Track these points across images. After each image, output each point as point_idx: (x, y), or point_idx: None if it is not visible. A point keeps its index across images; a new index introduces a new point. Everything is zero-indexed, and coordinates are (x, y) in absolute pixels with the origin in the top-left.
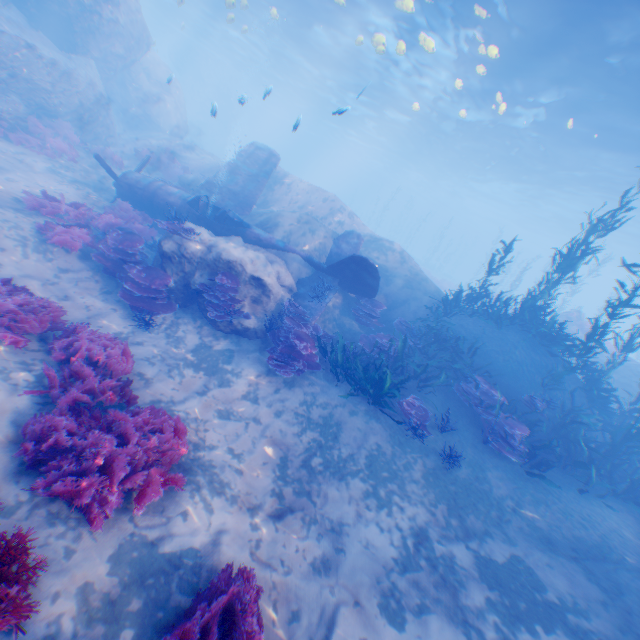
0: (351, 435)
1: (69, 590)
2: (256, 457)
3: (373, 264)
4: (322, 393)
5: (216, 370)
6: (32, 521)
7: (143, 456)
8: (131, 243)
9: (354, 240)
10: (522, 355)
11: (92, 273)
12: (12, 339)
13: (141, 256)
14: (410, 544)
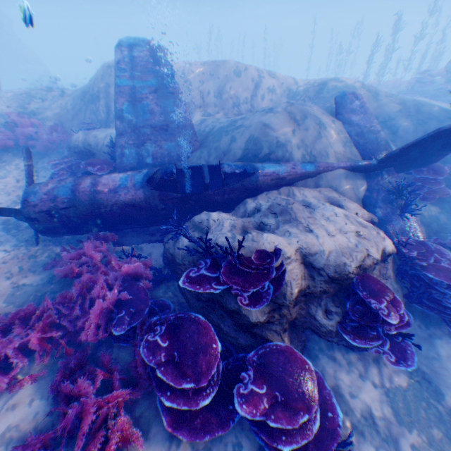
0: None
1: None
2: None
3: None
4: None
5: None
6: None
7: None
8: (205, 357)
9: (357, 104)
10: None
11: (184, 444)
12: None
13: None
14: None
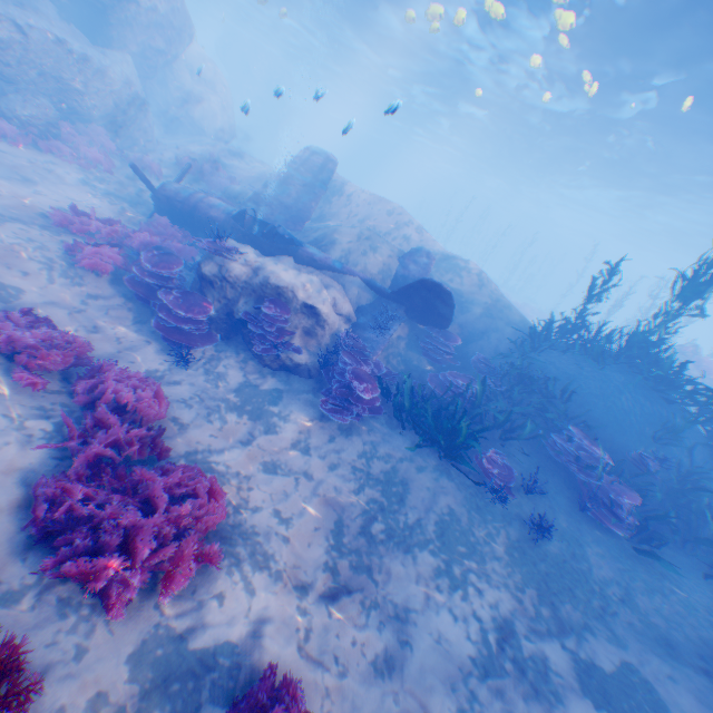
0: (419, 496)
1: (77, 704)
2: (306, 521)
3: (447, 289)
4: (384, 443)
5: (262, 414)
6: (38, 611)
7: (173, 526)
8: (167, 265)
9: (424, 260)
10: (629, 402)
11: (124, 300)
12: (29, 380)
13: (179, 280)
14: (492, 640)
